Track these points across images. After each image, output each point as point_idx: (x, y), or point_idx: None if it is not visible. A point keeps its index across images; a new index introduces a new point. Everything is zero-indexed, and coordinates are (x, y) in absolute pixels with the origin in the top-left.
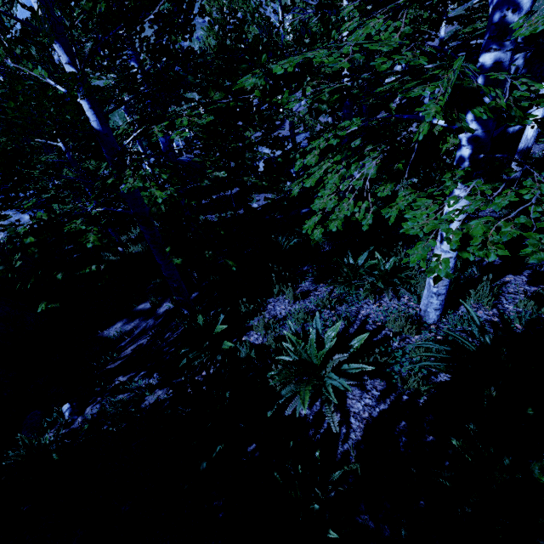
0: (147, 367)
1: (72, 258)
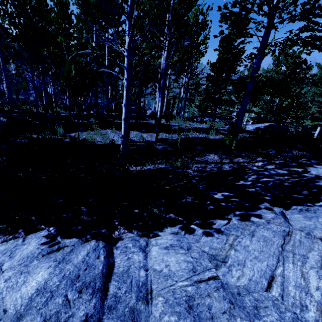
0: None
1: None
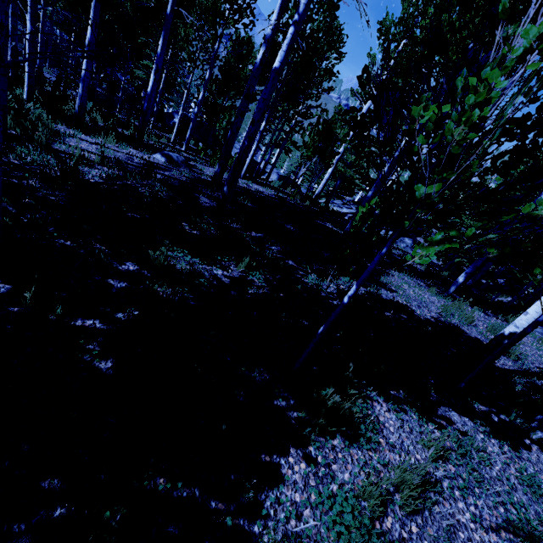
0: None
1: None
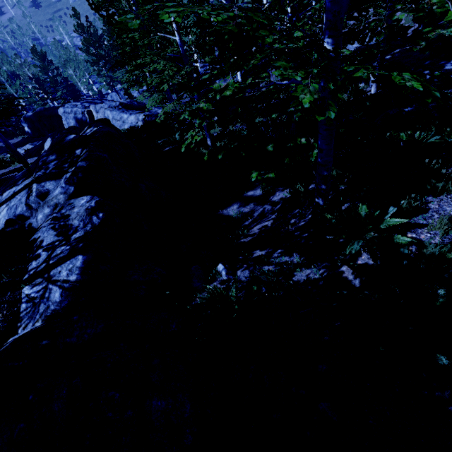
0: (282, 246)
1: (166, 150)
